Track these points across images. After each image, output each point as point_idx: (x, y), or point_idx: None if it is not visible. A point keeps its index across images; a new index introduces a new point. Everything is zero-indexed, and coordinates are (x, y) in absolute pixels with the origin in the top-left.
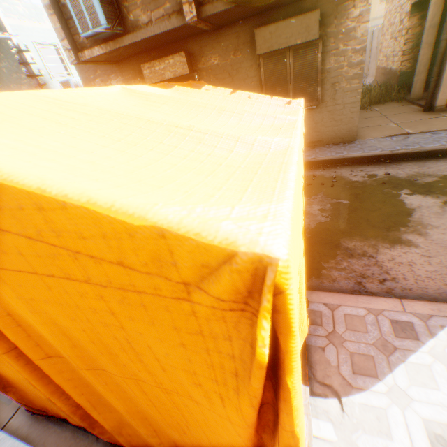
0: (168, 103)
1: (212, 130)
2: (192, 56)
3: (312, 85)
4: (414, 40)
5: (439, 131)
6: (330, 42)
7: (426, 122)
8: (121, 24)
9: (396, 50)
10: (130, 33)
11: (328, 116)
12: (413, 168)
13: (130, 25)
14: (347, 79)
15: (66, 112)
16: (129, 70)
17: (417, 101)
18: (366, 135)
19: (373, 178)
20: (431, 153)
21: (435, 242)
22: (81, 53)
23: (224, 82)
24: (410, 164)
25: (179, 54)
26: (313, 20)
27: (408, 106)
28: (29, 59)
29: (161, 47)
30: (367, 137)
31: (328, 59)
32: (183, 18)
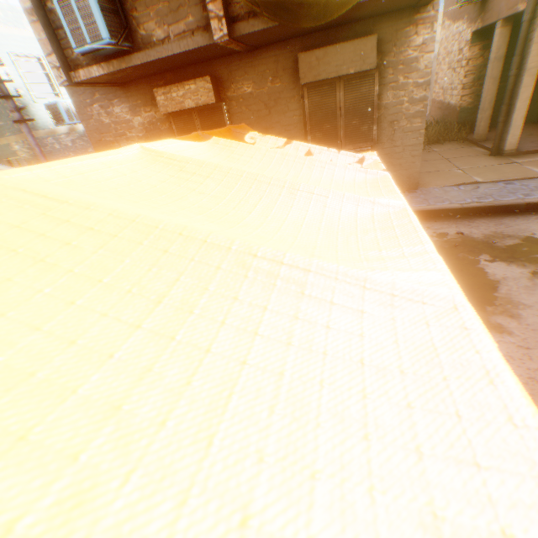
0: (214, 176)
1: (317, 264)
2: (219, 82)
3: (367, 123)
4: (476, 72)
5: (513, 181)
6: (388, 73)
7: (496, 169)
8: (129, 39)
9: (455, 82)
10: (141, 51)
11: (385, 159)
12: (488, 226)
13: (140, 40)
14: (408, 117)
15: (53, 229)
16: (138, 95)
17: (481, 142)
18: (428, 182)
19: (443, 238)
20: (508, 208)
21: (532, 328)
22: (74, 72)
23: (259, 114)
24: (484, 221)
25: (203, 79)
26: (370, 46)
27: (472, 148)
28: (4, 74)
29: (180, 68)
30: (430, 185)
31: (386, 92)
32: (210, 36)
